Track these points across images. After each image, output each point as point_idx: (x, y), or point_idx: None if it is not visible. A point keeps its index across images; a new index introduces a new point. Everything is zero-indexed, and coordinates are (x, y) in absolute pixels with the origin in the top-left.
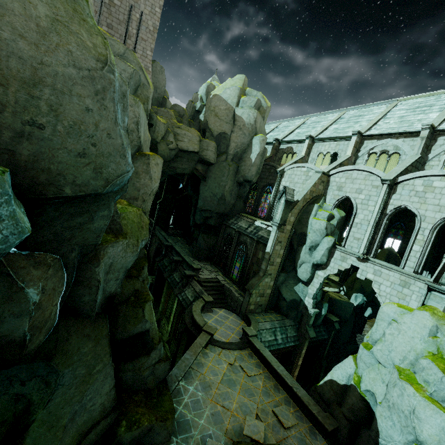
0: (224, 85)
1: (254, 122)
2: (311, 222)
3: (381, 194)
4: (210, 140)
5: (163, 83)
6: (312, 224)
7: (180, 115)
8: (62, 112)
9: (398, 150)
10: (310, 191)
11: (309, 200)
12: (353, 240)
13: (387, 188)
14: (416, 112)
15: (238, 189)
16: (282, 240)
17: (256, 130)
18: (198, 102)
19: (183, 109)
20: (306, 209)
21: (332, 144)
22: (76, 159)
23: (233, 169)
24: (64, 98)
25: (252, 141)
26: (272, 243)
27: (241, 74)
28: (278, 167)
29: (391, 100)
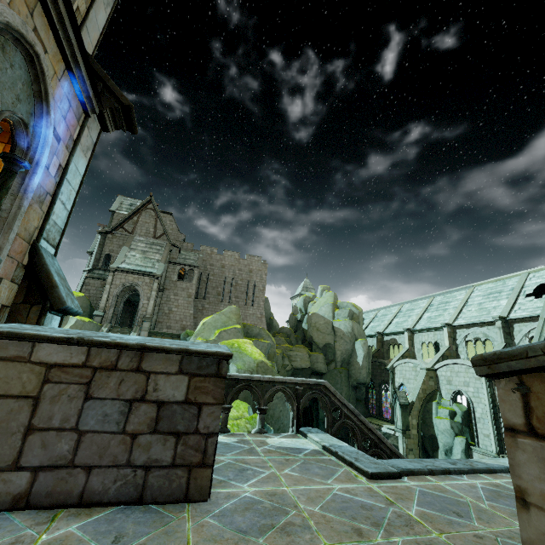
0: (318, 303)
1: (351, 330)
2: (435, 422)
3: (483, 387)
4: (317, 351)
5: (268, 308)
6: (437, 425)
7: (288, 334)
8: (274, 416)
9: (487, 337)
10: (422, 389)
11: (424, 398)
12: (483, 437)
13: (486, 381)
14: (490, 298)
15: (354, 392)
16: (412, 447)
17: (356, 336)
18: (298, 314)
19: (289, 329)
20: (425, 408)
21: (429, 334)
22: (277, 432)
23: (344, 375)
24: (275, 410)
25: (354, 346)
26: (402, 452)
27: (330, 292)
28: (387, 364)
29: (467, 286)
